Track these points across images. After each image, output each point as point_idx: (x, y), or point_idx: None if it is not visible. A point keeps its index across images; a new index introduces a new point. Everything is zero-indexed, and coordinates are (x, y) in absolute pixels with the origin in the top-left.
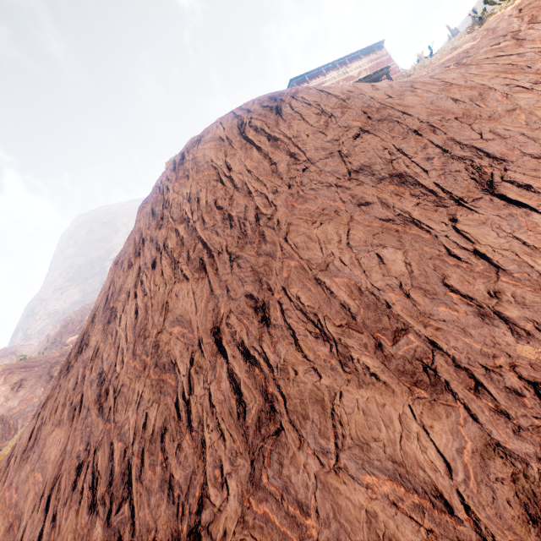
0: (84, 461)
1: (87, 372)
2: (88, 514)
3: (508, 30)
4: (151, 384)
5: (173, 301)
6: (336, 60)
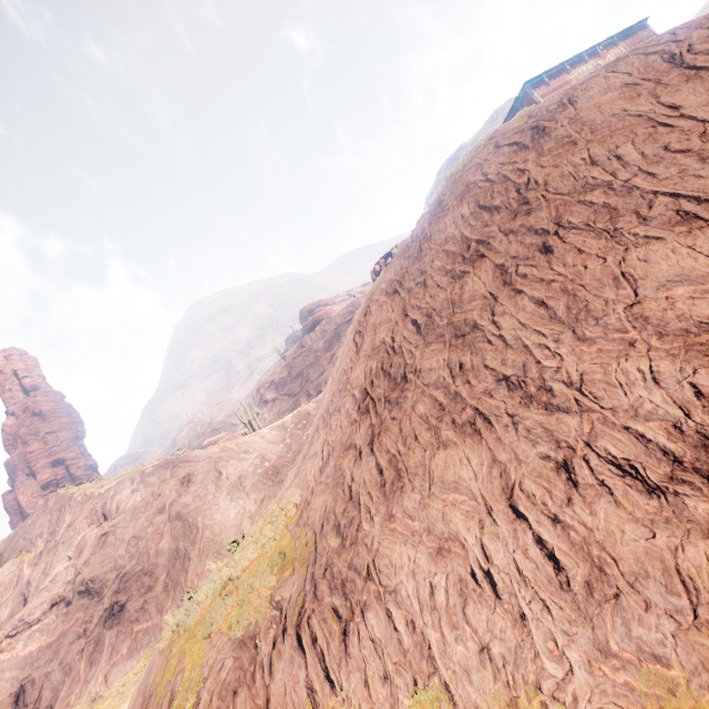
0: (568, 459)
1: (458, 388)
2: (651, 498)
3: None
4: (669, 354)
5: (640, 267)
6: (584, 51)
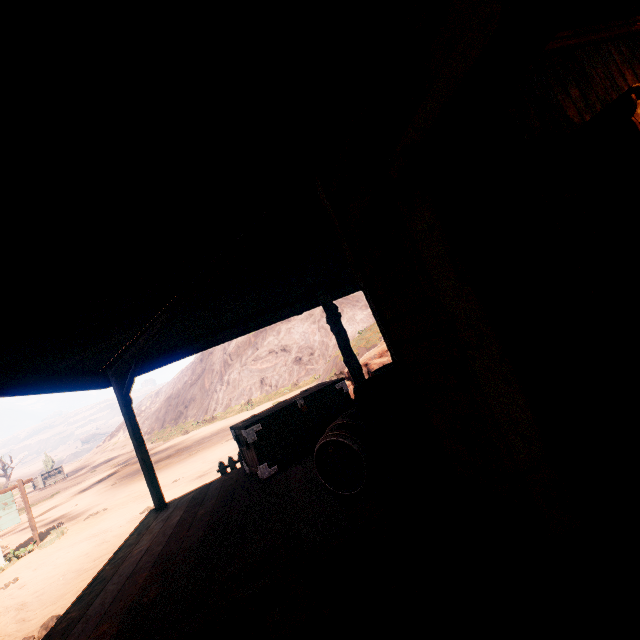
0: None
1: None
2: None
3: None
4: None
5: None
6: None
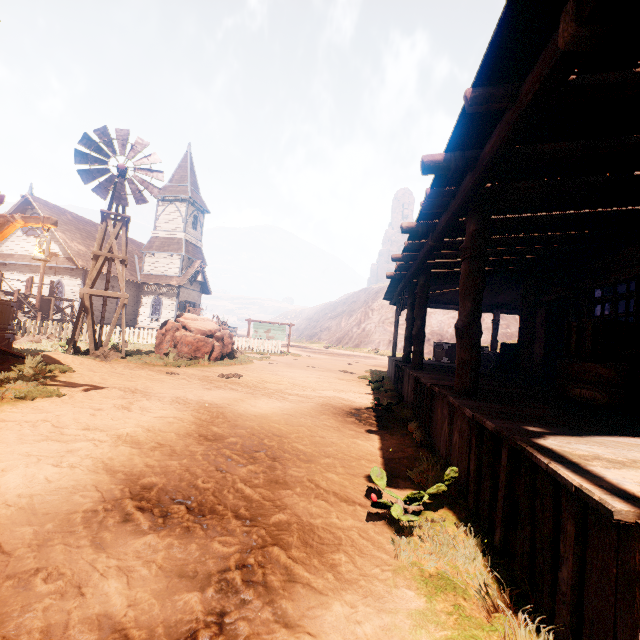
0: None
1: None
2: None
3: None
4: None
5: None
6: None
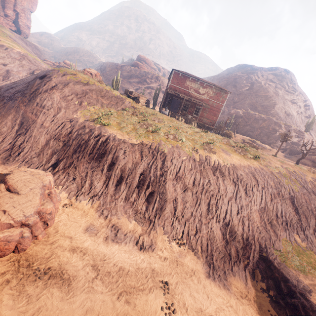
0: None
1: None
2: None
3: (76, 126)
4: None
5: None
6: (200, 80)
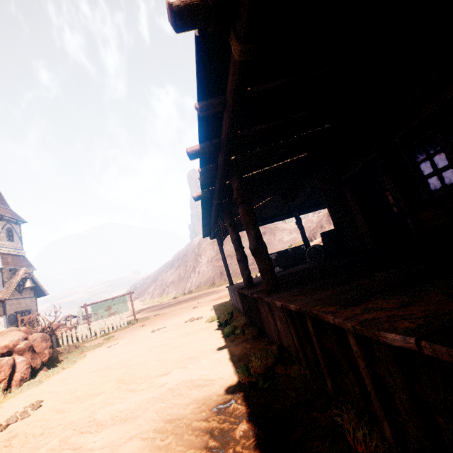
0: None
1: None
2: None
3: None
4: None
5: None
6: None
